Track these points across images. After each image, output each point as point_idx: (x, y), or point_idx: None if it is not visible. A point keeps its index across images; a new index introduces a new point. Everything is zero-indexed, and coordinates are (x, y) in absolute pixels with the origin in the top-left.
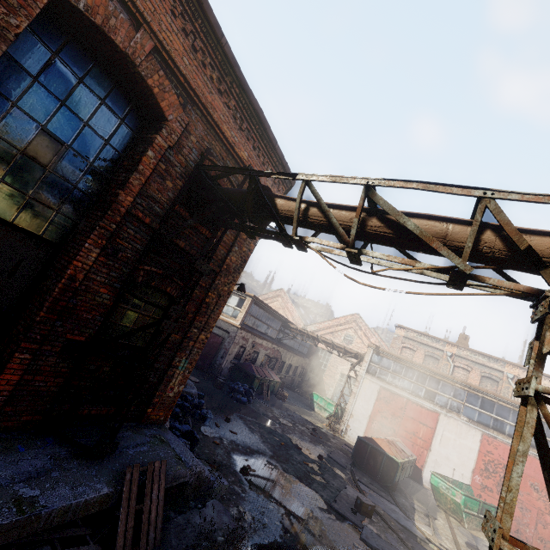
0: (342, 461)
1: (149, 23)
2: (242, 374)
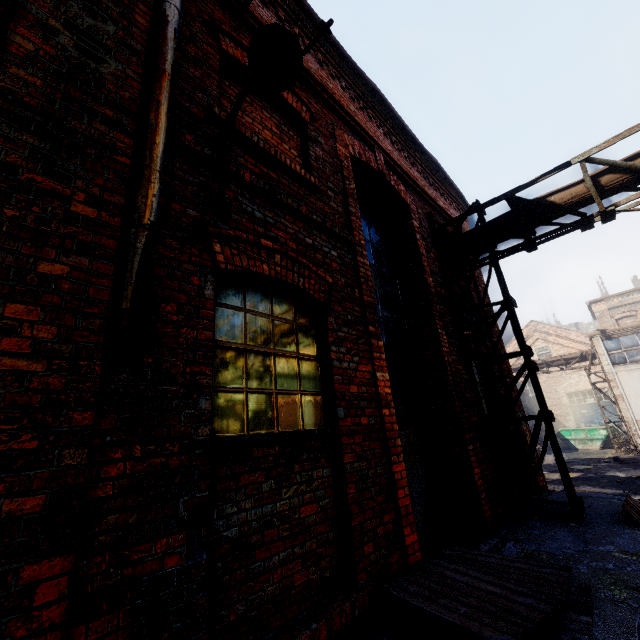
0: None
1: (376, 142)
2: None
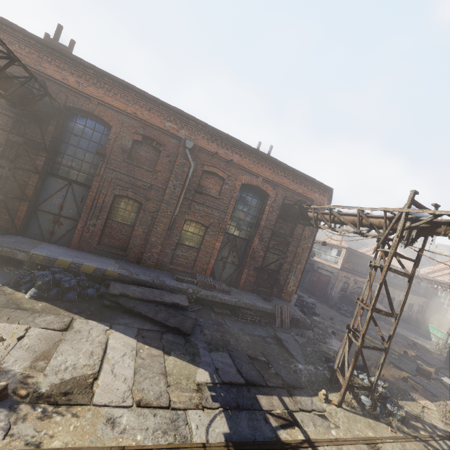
0: (431, 362)
1: (260, 175)
2: (348, 301)
